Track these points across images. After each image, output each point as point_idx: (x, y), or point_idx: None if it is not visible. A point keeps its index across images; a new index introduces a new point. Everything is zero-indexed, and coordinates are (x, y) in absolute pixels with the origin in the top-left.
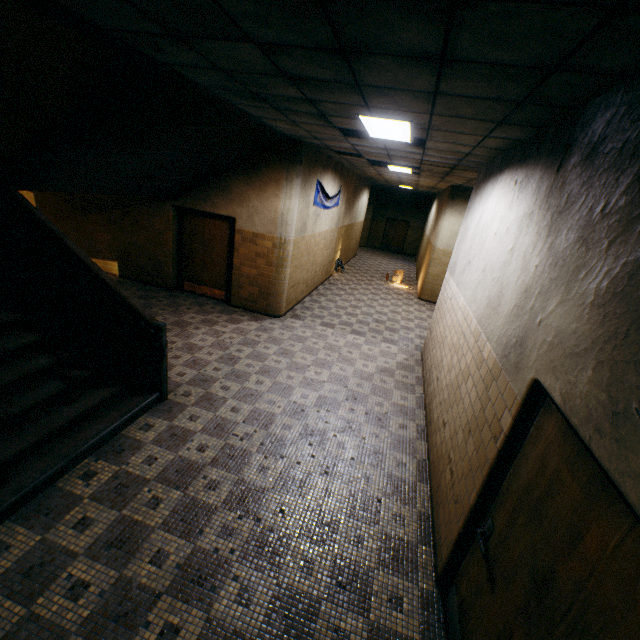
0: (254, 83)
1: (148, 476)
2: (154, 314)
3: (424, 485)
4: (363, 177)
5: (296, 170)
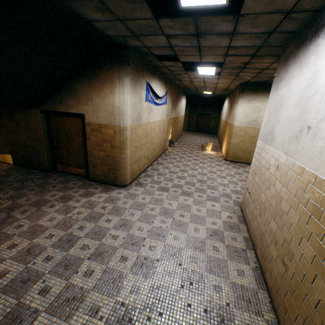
0: None
1: None
2: (20, 195)
3: None
4: (181, 88)
5: (125, 70)
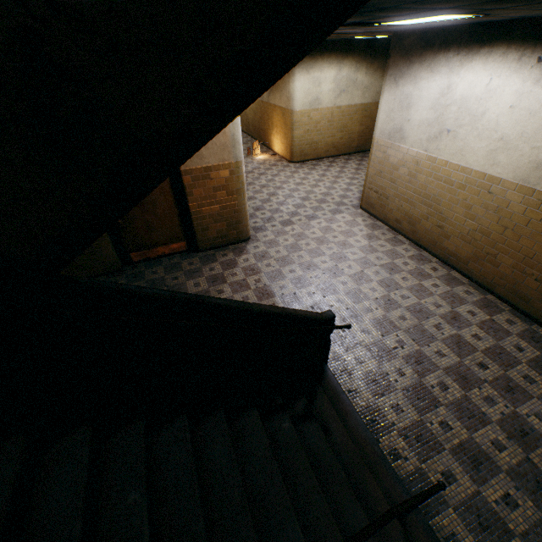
0: (436, 1)
1: (415, 417)
2: None
3: (489, 295)
4: None
5: None
